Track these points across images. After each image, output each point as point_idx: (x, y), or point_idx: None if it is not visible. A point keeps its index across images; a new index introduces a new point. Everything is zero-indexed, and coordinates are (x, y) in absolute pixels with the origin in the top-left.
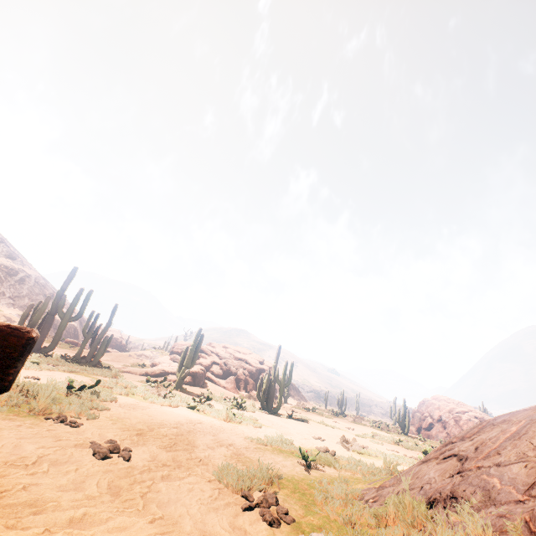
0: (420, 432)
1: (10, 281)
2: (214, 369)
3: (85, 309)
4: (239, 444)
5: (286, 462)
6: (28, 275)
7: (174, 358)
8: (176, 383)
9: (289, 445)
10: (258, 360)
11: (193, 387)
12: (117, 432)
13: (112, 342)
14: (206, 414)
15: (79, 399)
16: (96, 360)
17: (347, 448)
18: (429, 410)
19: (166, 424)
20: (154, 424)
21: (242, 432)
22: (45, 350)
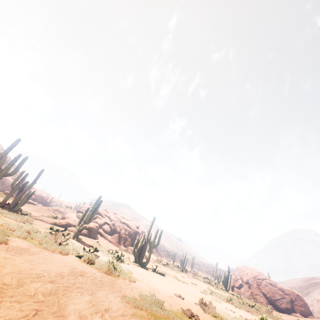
0: (233, 289)
1: None
2: (105, 227)
3: (19, 169)
4: (115, 308)
5: None
6: None
7: (79, 215)
8: (74, 234)
9: (161, 308)
10: (135, 225)
11: (88, 238)
12: None
13: (40, 199)
14: (91, 264)
15: None
16: (17, 207)
17: (204, 310)
18: (240, 275)
19: (44, 276)
20: (29, 275)
21: (119, 289)
22: None
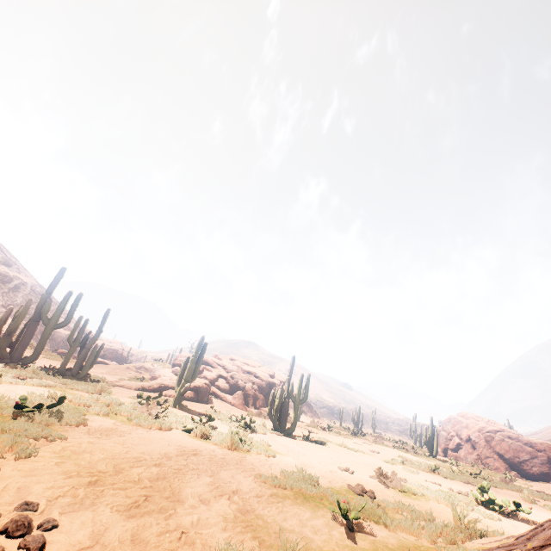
0: (447, 453)
1: (3, 289)
2: (220, 383)
3: (73, 314)
4: (246, 489)
5: (317, 522)
6: (23, 283)
7: (176, 370)
8: (174, 400)
9: (315, 486)
10: (268, 373)
11: (196, 403)
12: (56, 481)
13: (112, 354)
14: (206, 439)
15: (31, 422)
16: (84, 372)
17: (385, 484)
18: (456, 429)
19: (145, 459)
20: (127, 460)
21: (251, 467)
22: (26, 361)
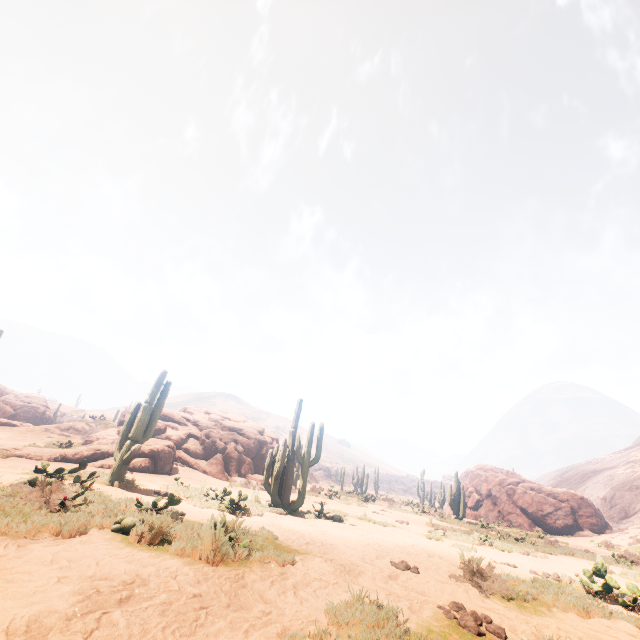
0: (466, 513)
1: None
2: (191, 445)
3: None
4: None
5: None
6: None
7: None
8: (111, 472)
9: None
10: (257, 430)
11: (153, 475)
12: None
13: (28, 413)
14: (160, 544)
15: None
16: None
17: (482, 591)
18: (475, 484)
19: None
20: None
21: (262, 609)
22: None
